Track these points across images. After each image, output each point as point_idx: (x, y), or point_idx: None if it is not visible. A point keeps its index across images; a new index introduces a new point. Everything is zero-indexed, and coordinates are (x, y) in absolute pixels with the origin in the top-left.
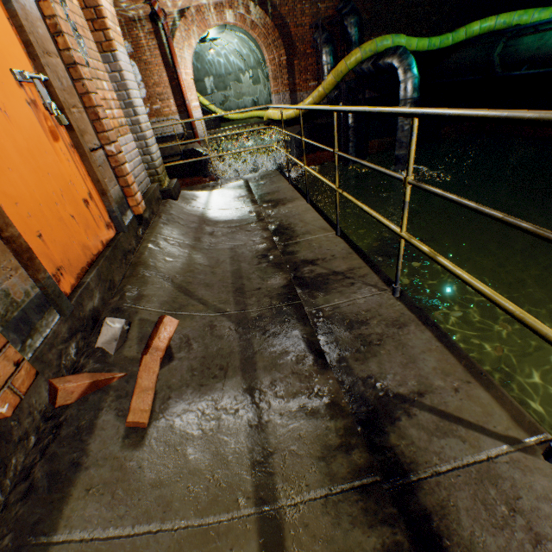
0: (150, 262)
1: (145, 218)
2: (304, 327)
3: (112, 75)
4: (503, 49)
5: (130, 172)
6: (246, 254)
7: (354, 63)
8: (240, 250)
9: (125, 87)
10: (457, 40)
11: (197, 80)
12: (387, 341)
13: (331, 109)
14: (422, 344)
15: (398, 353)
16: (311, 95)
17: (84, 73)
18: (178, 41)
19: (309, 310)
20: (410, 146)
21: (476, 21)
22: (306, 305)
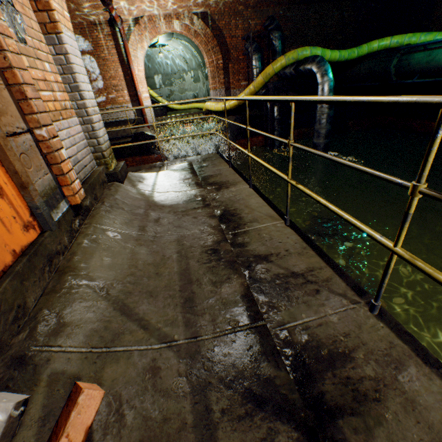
0: (82, 266)
1: (84, 206)
2: (276, 371)
3: (57, 57)
4: (397, 62)
5: (67, 159)
6: (194, 248)
7: (280, 67)
8: (187, 242)
9: (71, 70)
10: (360, 54)
11: (148, 77)
12: (388, 395)
13: (289, 99)
14: (437, 403)
15: (411, 419)
16: (244, 91)
17: (8, 44)
18: (132, 43)
19: (273, 330)
20: (431, 145)
21: (375, 40)
22: (269, 322)
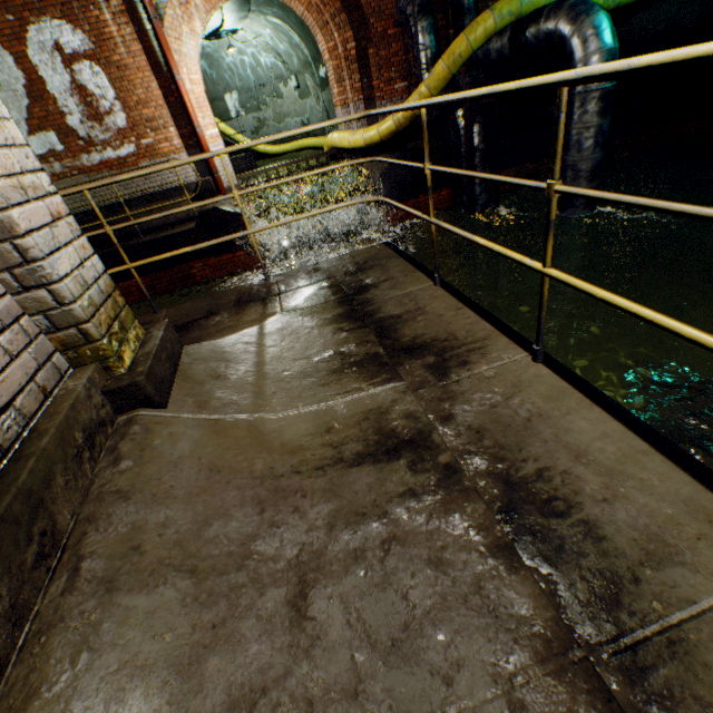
0: None
1: None
2: None
3: None
4: None
5: None
6: None
7: (483, 37)
8: None
9: None
10: None
11: (213, 99)
12: None
13: None
14: None
15: None
16: (407, 101)
17: None
18: (170, 25)
19: None
20: None
21: None
22: None
